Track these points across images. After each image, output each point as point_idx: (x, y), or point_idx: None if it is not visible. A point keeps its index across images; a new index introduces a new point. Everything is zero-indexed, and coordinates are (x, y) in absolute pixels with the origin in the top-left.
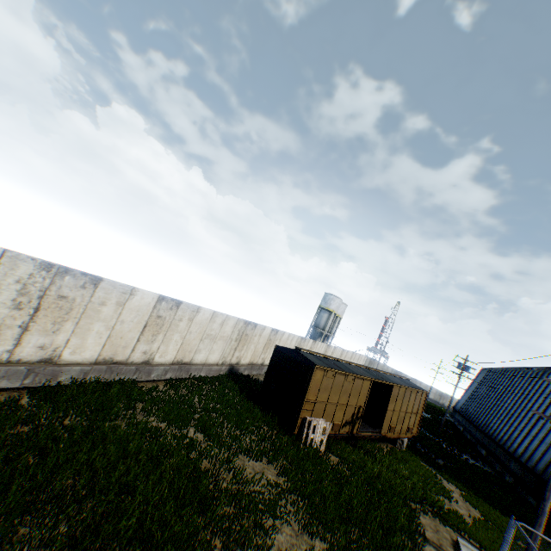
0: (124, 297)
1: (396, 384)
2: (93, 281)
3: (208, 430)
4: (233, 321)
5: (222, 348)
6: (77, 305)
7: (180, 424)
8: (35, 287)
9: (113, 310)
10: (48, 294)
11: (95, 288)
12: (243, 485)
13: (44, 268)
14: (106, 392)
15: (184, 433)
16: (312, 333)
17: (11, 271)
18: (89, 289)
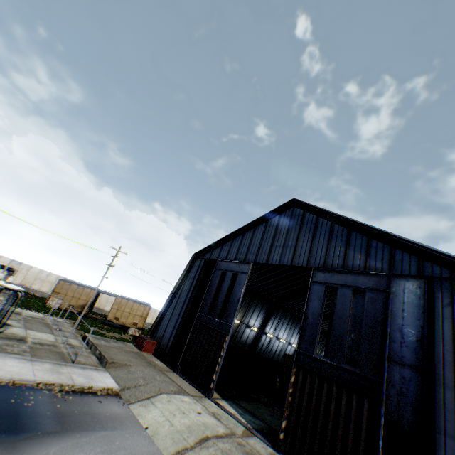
0: None
1: (119, 296)
2: None
3: None
4: (56, 276)
5: (51, 286)
6: None
7: None
8: None
9: None
10: None
11: None
12: None
13: None
14: None
15: None
16: None
17: None
18: None
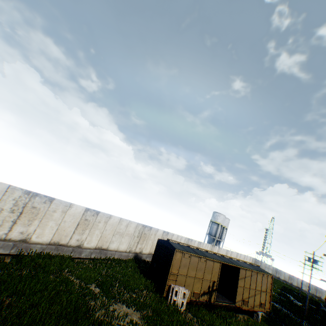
0: (66, 208)
1: (242, 266)
2: (50, 200)
3: (103, 286)
4: (134, 224)
5: (128, 241)
6: (41, 211)
7: (87, 281)
8: (22, 202)
9: (60, 215)
10: (27, 206)
11: (51, 203)
12: (111, 318)
13: (26, 193)
14: (51, 259)
15: (88, 286)
16: (207, 239)
17: (12, 195)
18: (47, 204)
